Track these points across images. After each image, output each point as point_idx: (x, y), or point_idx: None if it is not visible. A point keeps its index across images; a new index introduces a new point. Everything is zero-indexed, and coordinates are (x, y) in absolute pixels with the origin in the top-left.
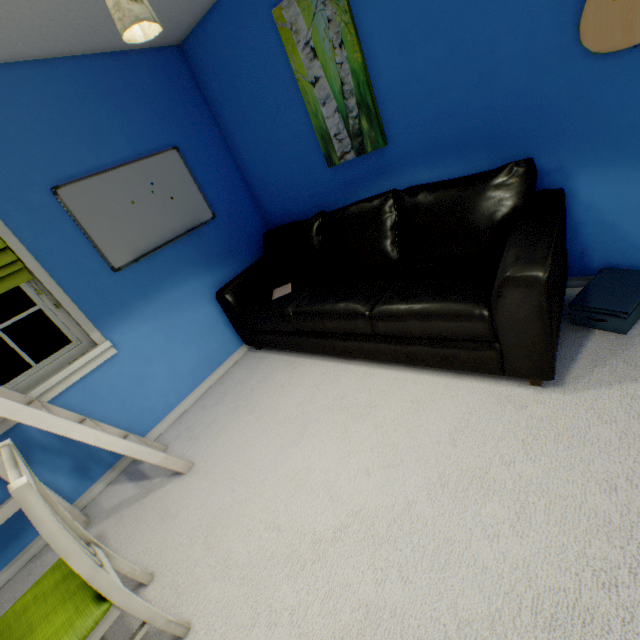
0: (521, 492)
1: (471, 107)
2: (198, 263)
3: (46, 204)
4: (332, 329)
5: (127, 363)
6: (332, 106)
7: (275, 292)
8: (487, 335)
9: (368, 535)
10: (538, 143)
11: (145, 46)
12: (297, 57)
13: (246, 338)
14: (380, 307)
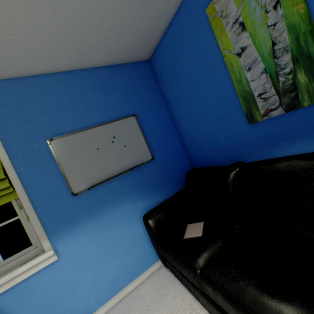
0: None
1: None
2: (135, 190)
3: (42, 149)
4: None
5: (63, 268)
6: (258, 68)
7: (188, 228)
8: None
9: None
10: None
11: (127, 61)
12: (224, 37)
13: (160, 258)
14: None
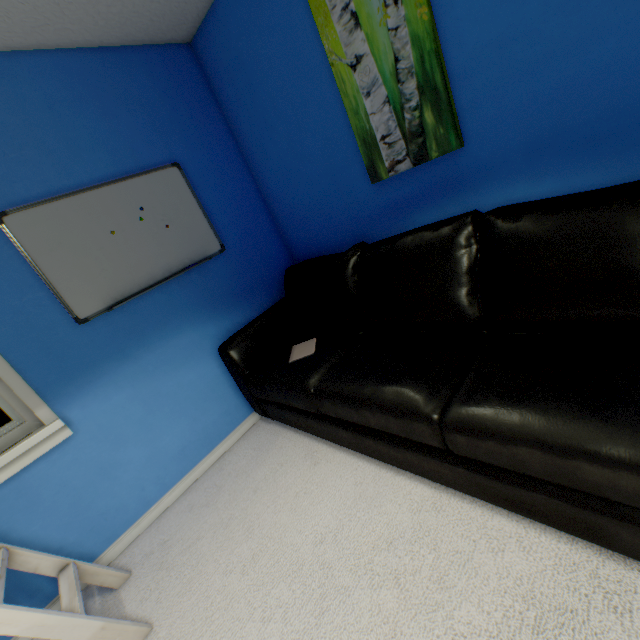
0: None
1: (629, 67)
2: (198, 308)
3: None
4: (373, 425)
5: (87, 447)
6: (380, 95)
7: (294, 350)
8: None
9: None
10: None
11: (143, 41)
12: (331, 30)
13: (256, 406)
14: (460, 411)
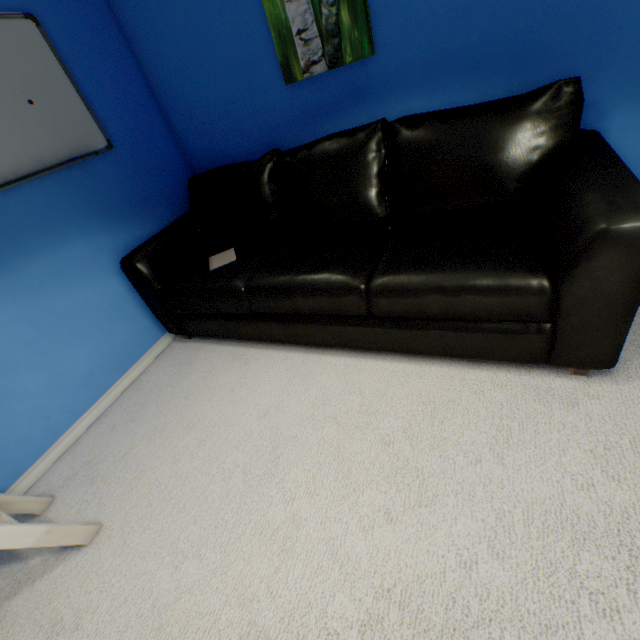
0: (621, 532)
1: (500, 2)
2: (88, 215)
3: None
4: (306, 310)
5: None
6: None
7: (212, 260)
8: (541, 314)
9: (419, 632)
10: (576, 65)
11: None
12: None
13: (171, 324)
14: (382, 278)
